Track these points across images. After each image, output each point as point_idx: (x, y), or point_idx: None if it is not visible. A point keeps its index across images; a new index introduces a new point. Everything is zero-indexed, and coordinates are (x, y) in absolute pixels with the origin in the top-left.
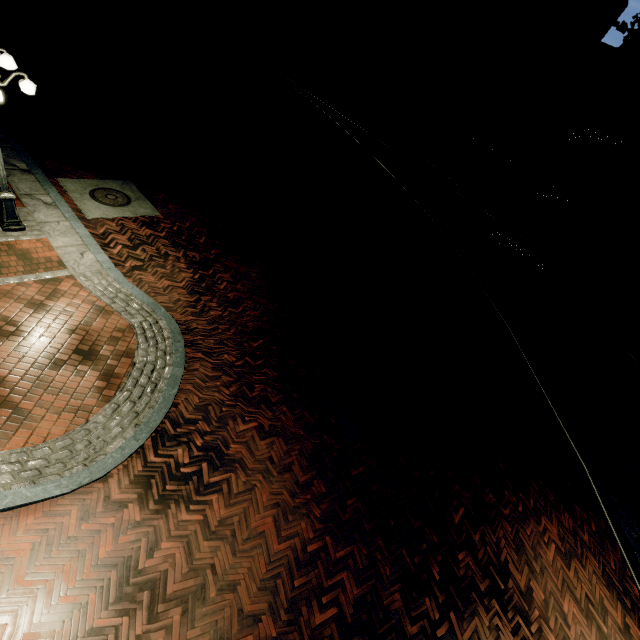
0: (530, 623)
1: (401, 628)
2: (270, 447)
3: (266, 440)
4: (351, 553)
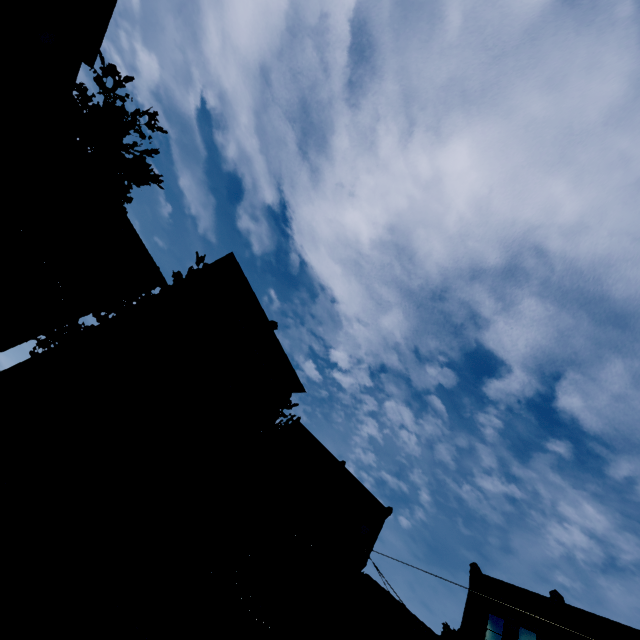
0: None
1: None
2: None
3: None
4: None
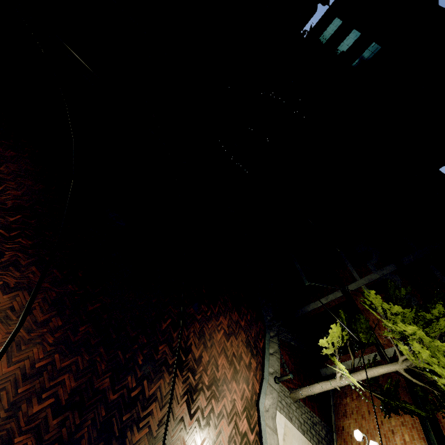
0: (196, 374)
1: (105, 398)
2: (13, 299)
3: (10, 294)
4: (75, 361)
